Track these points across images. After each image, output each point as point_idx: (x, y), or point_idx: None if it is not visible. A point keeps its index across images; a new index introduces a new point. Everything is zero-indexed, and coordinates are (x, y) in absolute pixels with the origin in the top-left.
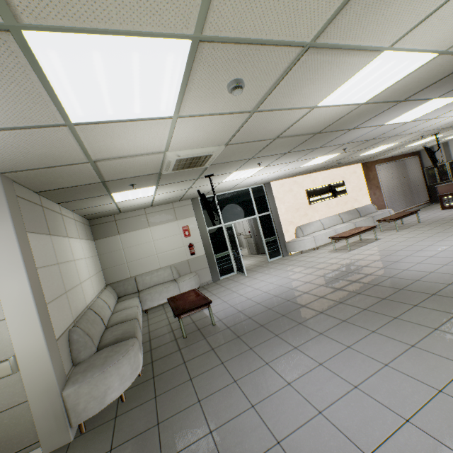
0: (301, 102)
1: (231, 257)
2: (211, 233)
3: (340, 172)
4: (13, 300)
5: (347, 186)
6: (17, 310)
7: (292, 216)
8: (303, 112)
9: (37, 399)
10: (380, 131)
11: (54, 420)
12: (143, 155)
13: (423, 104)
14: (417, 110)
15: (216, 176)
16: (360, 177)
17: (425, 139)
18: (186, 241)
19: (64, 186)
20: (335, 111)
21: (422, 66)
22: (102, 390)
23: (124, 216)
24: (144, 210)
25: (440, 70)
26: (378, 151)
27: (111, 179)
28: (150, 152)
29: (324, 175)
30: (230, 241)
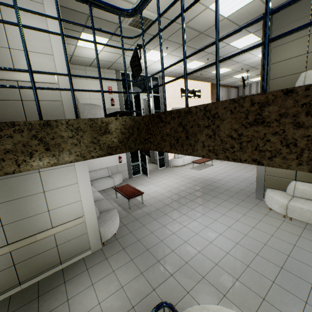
0: (204, 0)
1: (135, 114)
2: (125, 96)
3: (199, 84)
4: (57, 46)
5: (202, 94)
6: (59, 53)
7: (171, 101)
8: (202, 9)
9: (66, 102)
10: (226, 50)
11: (73, 115)
12: (123, 1)
13: (247, 35)
14: (244, 40)
15: (142, 49)
16: (209, 91)
17: (243, 74)
18: (109, 96)
19: (68, 6)
20: (214, 17)
21: (250, 3)
22: (94, 113)
23: (70, 66)
24: (84, 67)
25: (256, 10)
26: (221, 74)
27: (94, 15)
28: (128, 0)
29: (191, 83)
30: (135, 104)
